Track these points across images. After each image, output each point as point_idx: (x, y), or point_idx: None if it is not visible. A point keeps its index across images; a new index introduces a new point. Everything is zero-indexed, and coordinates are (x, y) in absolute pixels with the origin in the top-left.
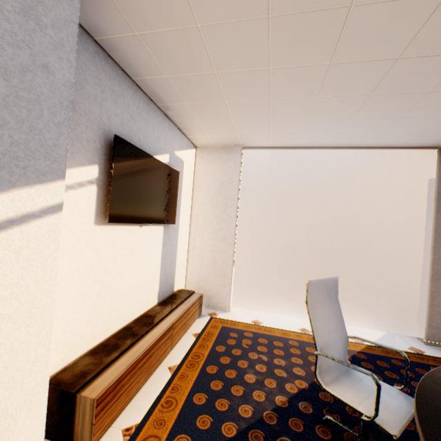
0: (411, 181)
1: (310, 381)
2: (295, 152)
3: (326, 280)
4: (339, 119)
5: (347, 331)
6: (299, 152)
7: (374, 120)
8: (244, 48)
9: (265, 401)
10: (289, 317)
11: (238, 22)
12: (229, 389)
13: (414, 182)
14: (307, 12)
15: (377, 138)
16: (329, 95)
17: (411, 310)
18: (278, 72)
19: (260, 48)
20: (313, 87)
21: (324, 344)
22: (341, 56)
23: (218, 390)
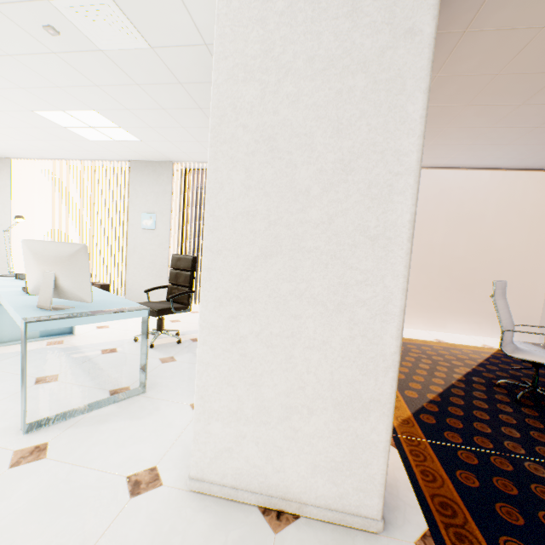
0: (539, 202)
1: (470, 368)
2: (428, 172)
3: (501, 281)
4: (496, 144)
5: (475, 341)
6: (432, 172)
7: (527, 146)
8: (460, 91)
9: (447, 377)
10: (417, 332)
11: (471, 76)
12: (414, 371)
13: (541, 203)
14: (529, 73)
15: (519, 161)
16: (502, 126)
17: (530, 322)
18: (472, 108)
19: (473, 92)
20: (492, 120)
21: (505, 327)
22: (533, 100)
23: (407, 372)
